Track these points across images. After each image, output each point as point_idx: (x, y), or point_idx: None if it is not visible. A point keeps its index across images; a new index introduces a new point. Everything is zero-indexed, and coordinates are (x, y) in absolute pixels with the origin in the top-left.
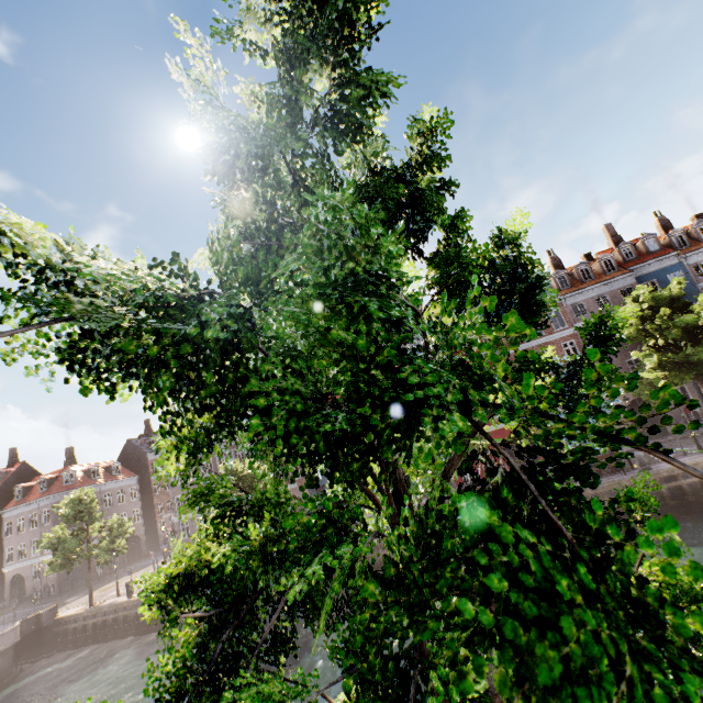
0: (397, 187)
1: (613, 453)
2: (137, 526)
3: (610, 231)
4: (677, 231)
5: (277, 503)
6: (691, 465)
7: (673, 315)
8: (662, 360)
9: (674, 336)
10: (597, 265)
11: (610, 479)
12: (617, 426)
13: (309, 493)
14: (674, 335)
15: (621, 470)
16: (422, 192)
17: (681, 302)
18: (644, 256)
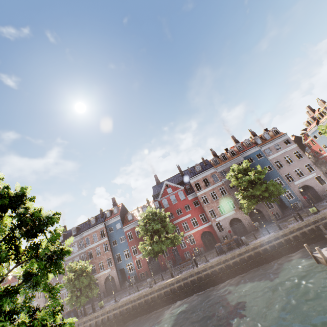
0: None
1: (236, 238)
2: (40, 301)
3: (233, 138)
4: (256, 137)
5: None
6: (262, 241)
7: (242, 177)
8: (244, 195)
9: (245, 185)
10: (228, 153)
11: (233, 251)
12: (246, 223)
13: (116, 273)
14: (245, 185)
15: (241, 246)
16: None
17: (247, 170)
18: (246, 148)
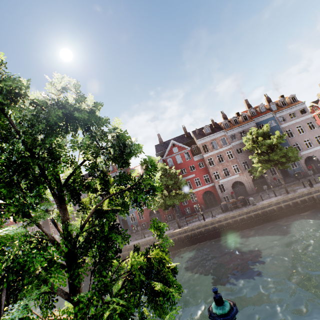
0: (58, 111)
1: (242, 198)
2: None
3: (246, 102)
4: (272, 103)
5: (9, 238)
6: (270, 202)
7: (263, 140)
8: (260, 159)
9: (264, 149)
10: (240, 117)
11: (240, 209)
12: (248, 186)
13: (119, 222)
14: (264, 148)
15: (245, 205)
16: (72, 112)
17: (267, 134)
18: (259, 114)
